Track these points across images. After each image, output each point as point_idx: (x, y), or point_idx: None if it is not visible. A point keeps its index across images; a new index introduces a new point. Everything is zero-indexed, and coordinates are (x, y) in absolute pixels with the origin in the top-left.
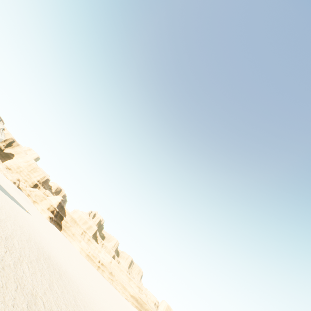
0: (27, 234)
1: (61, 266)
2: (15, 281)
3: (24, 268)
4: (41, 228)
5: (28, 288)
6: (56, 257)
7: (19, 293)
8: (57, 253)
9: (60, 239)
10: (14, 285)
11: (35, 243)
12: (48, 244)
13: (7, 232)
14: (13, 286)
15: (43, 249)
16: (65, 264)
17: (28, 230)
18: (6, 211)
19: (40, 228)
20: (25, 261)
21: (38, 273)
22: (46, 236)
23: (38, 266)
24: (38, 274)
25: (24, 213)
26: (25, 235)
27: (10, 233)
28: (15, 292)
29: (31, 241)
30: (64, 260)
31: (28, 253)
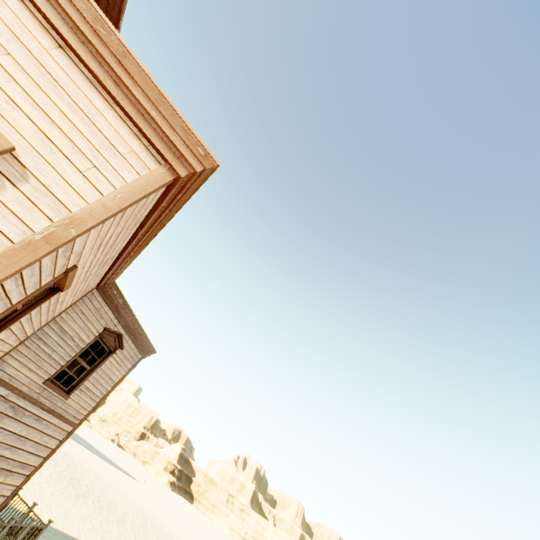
0: (132, 502)
1: (178, 538)
2: (118, 532)
3: (127, 527)
4: (154, 497)
5: (130, 539)
6: (172, 529)
7: (122, 539)
8: (176, 526)
9: (188, 514)
10: (118, 533)
11: (141, 511)
12: (163, 515)
13: (108, 497)
14: (117, 534)
15: (152, 518)
16: (186, 538)
17: (134, 498)
18: (106, 478)
19: (152, 497)
20: (128, 522)
21: (143, 534)
22: (161, 507)
23: (143, 529)
24: (142, 535)
25: (128, 480)
26: (130, 502)
27: (112, 498)
28: (119, 537)
29: (136, 508)
30: (186, 535)
31: (132, 518)
